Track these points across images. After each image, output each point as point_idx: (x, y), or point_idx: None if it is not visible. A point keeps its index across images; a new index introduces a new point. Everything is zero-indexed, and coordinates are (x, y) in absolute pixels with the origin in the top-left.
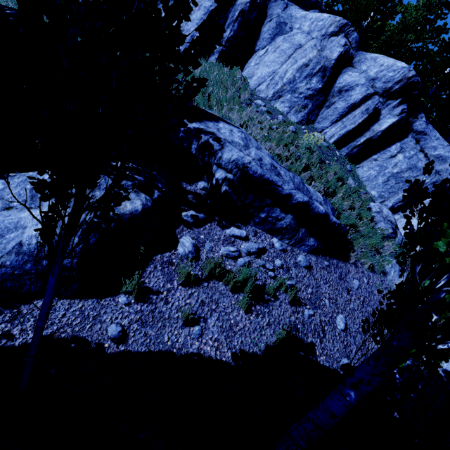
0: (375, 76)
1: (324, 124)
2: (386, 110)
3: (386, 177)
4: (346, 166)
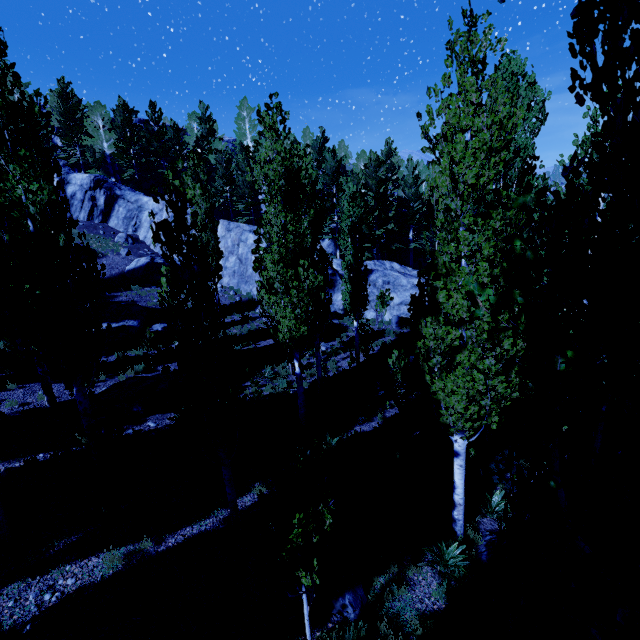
0: (81, 184)
1: (77, 215)
2: (98, 195)
3: (122, 221)
4: (99, 226)
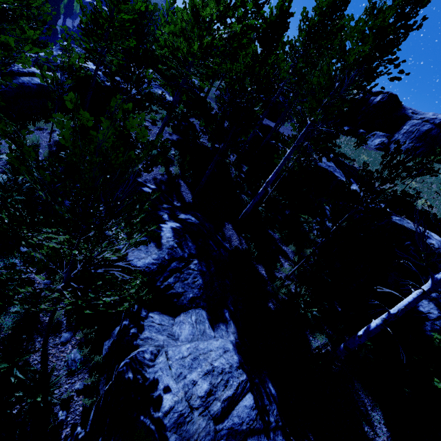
0: None
1: None
2: None
3: None
4: None
